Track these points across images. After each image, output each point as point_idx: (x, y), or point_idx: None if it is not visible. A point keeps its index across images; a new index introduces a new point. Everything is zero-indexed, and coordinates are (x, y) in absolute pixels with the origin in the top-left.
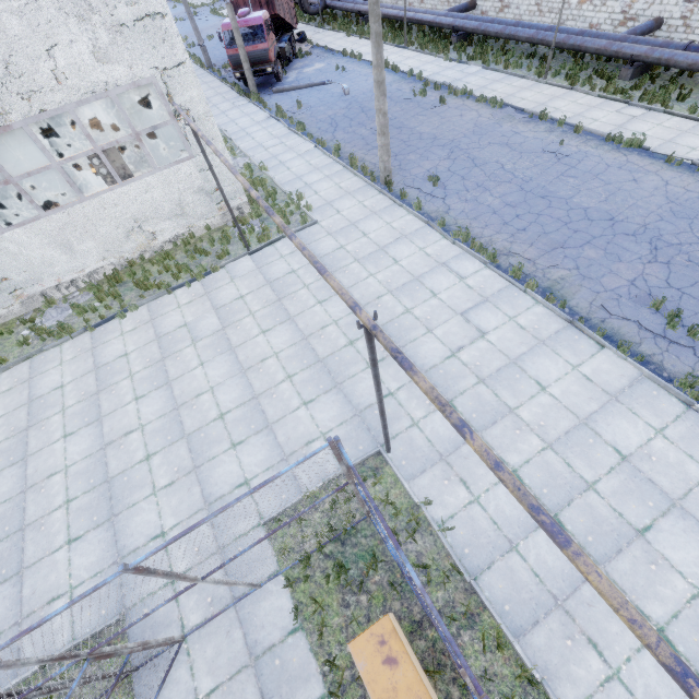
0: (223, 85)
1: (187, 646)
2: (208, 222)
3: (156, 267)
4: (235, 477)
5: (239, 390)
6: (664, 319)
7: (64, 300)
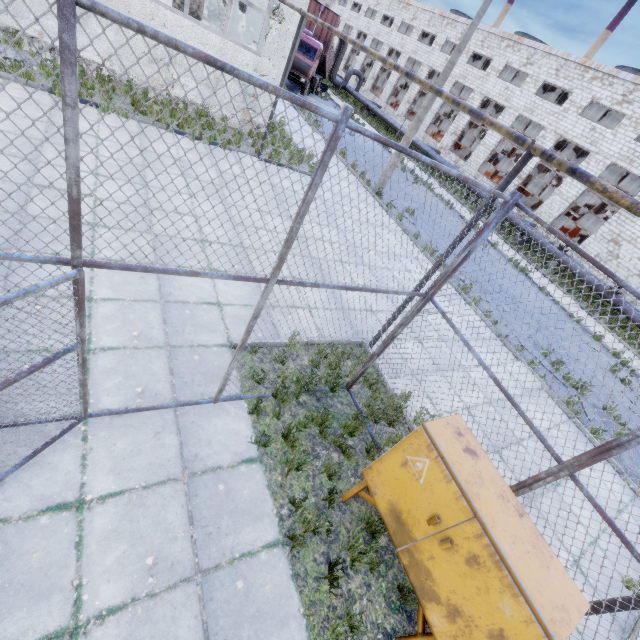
0: None
1: (85, 428)
2: (227, 114)
3: (158, 107)
4: (206, 294)
5: (228, 233)
6: (549, 364)
7: (34, 54)
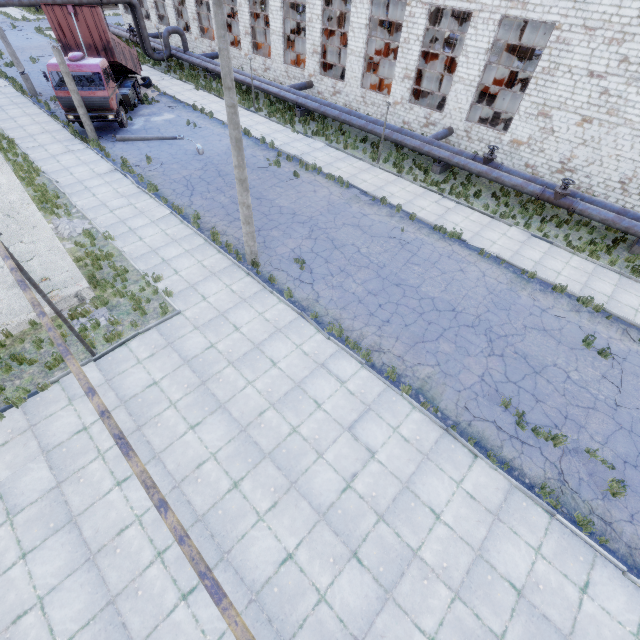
0: (52, 121)
1: None
2: (32, 315)
3: None
4: None
5: (86, 594)
6: (513, 417)
7: None
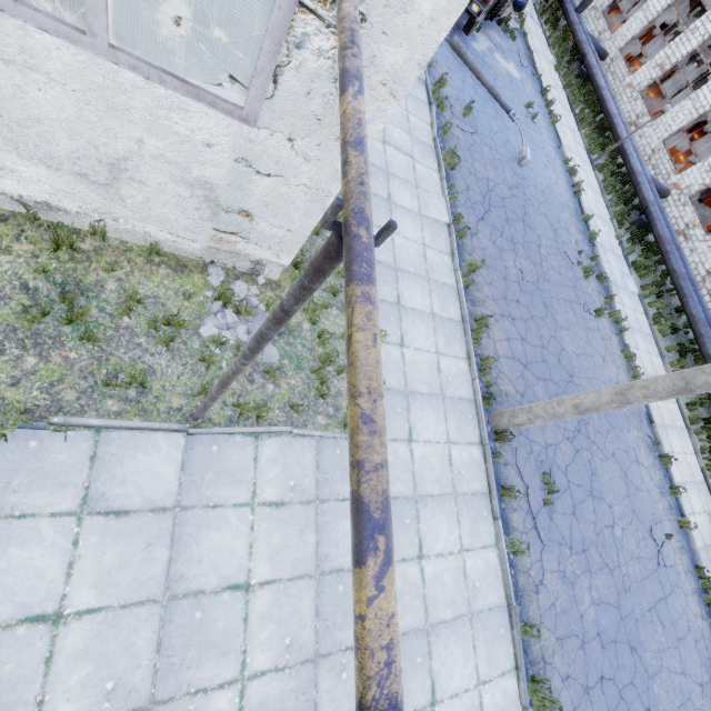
0: None
1: None
2: (166, 235)
3: None
4: None
5: None
6: None
7: None
